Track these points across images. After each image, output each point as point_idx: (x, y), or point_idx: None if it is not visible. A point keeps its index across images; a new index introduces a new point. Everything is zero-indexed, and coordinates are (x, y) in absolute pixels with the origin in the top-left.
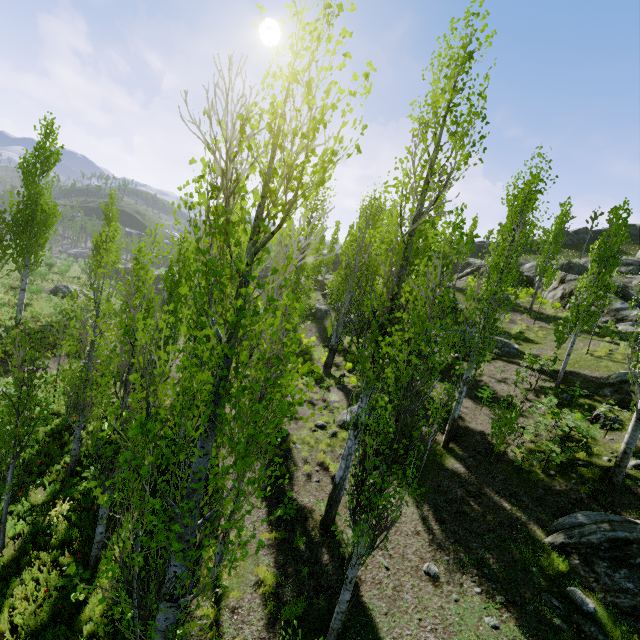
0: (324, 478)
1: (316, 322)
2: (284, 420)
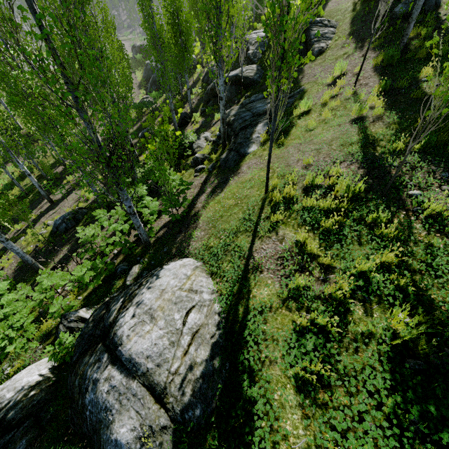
0: (1, 267)
1: (204, 90)
2: (49, 213)
